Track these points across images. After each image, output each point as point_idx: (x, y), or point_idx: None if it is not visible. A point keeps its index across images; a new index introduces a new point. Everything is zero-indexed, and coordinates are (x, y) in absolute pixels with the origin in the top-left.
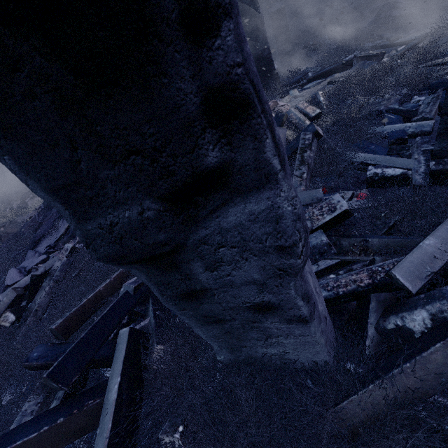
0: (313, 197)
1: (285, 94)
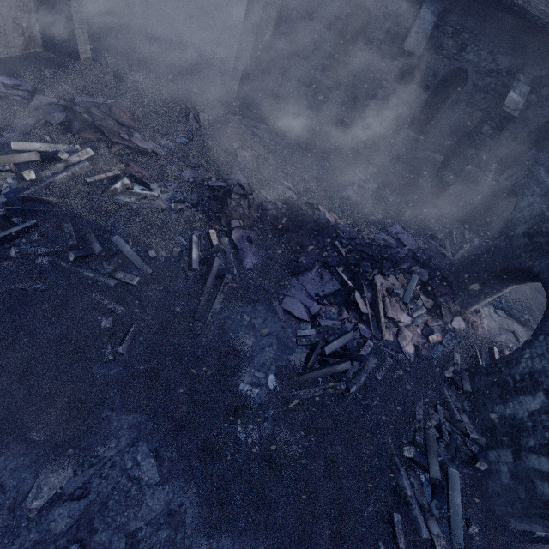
0: None
1: None
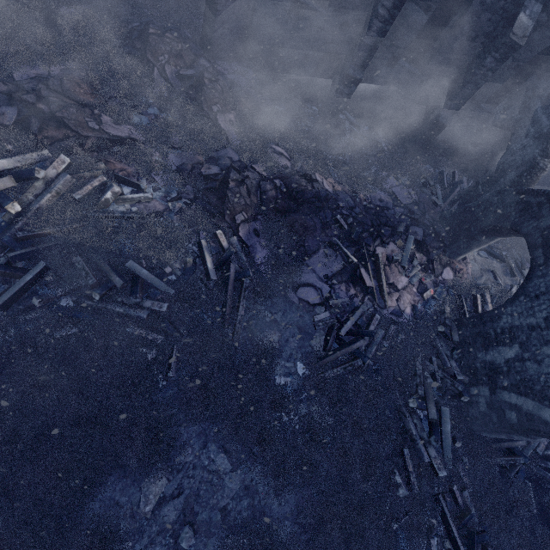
0: None
1: None
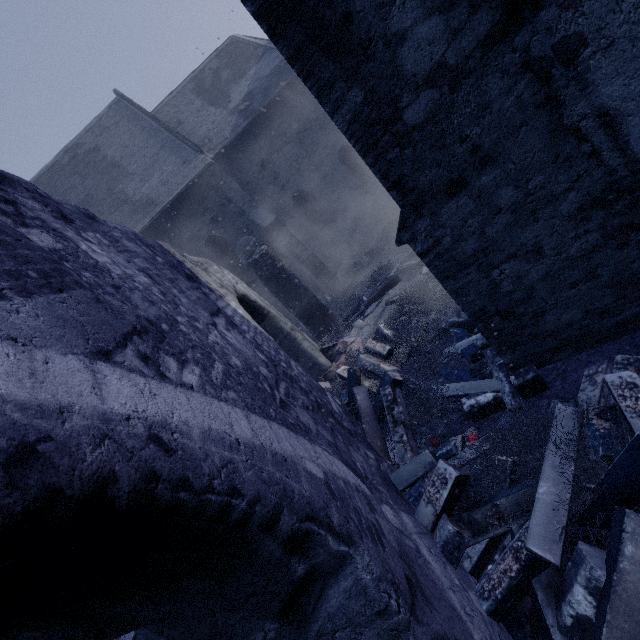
0: (423, 463)
1: (350, 326)
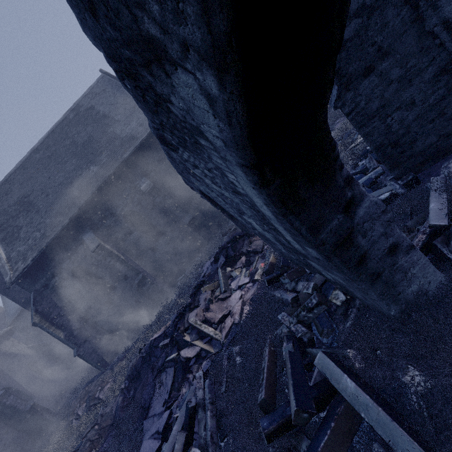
0: None
1: None
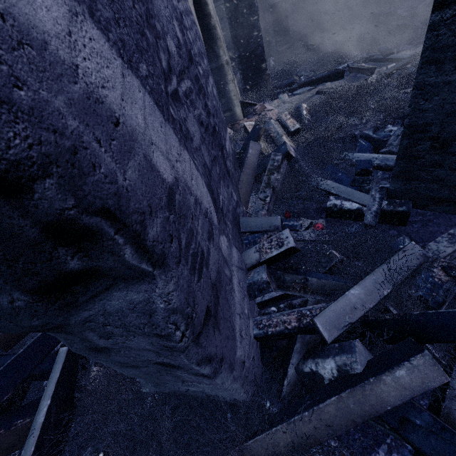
0: (271, 224)
1: (275, 96)
